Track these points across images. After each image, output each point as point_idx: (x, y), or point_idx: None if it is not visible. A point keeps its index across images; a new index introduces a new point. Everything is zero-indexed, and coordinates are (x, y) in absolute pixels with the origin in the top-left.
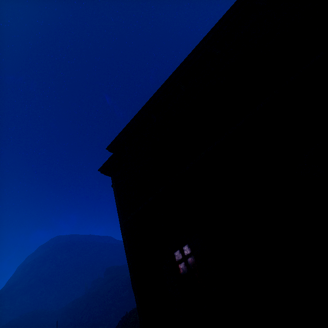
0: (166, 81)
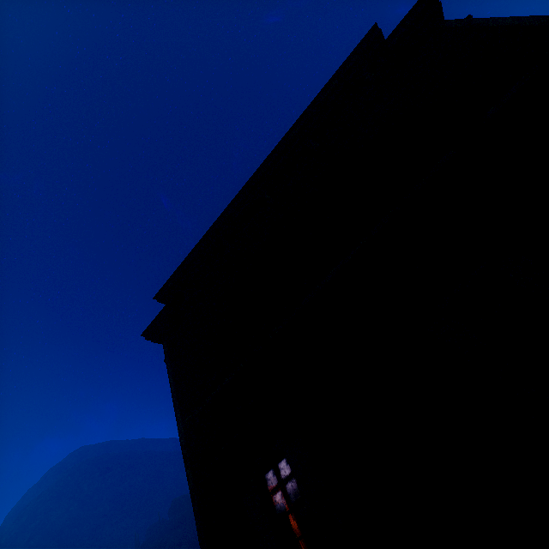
0: (242, 189)
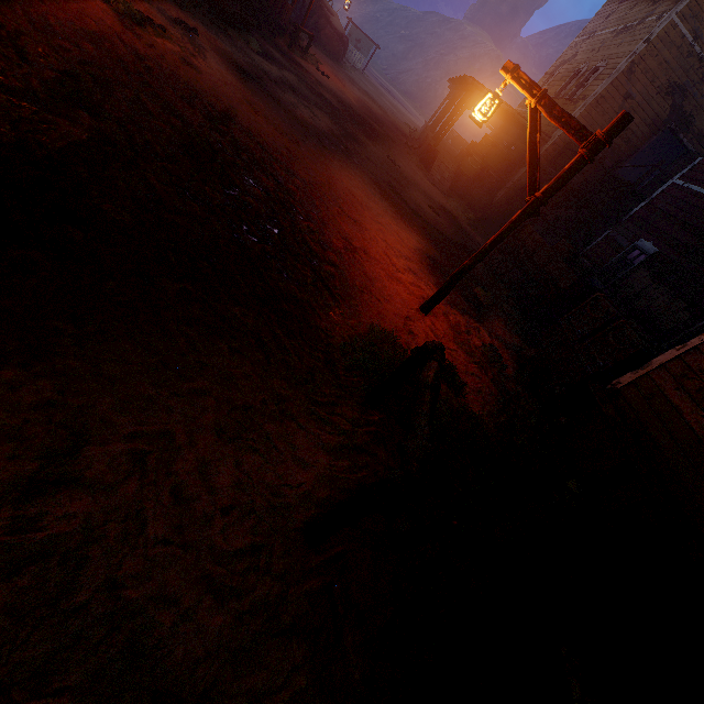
0: None
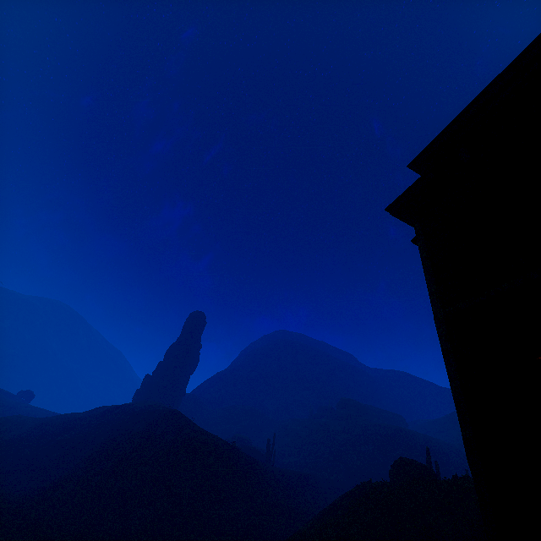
0: None
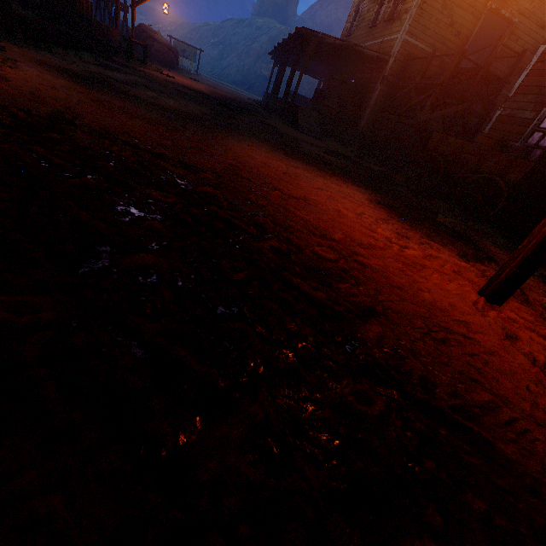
0: None
